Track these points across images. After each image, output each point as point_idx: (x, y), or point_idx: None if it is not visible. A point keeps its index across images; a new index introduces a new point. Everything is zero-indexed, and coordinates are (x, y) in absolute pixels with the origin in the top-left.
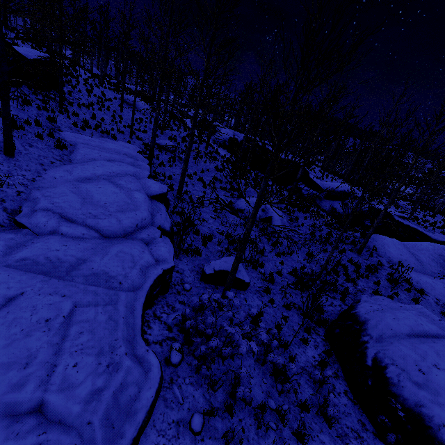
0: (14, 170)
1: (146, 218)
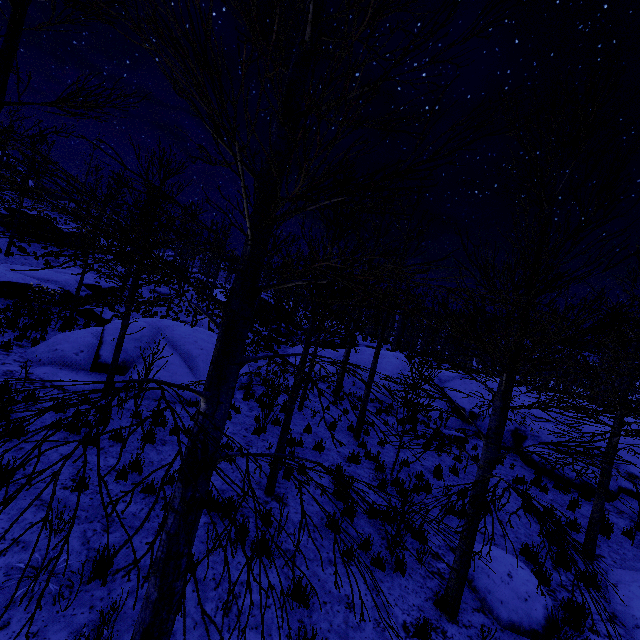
0: (4, 260)
1: (58, 281)
